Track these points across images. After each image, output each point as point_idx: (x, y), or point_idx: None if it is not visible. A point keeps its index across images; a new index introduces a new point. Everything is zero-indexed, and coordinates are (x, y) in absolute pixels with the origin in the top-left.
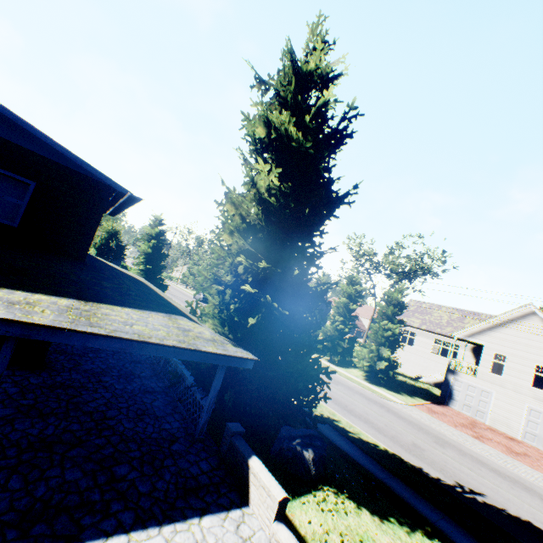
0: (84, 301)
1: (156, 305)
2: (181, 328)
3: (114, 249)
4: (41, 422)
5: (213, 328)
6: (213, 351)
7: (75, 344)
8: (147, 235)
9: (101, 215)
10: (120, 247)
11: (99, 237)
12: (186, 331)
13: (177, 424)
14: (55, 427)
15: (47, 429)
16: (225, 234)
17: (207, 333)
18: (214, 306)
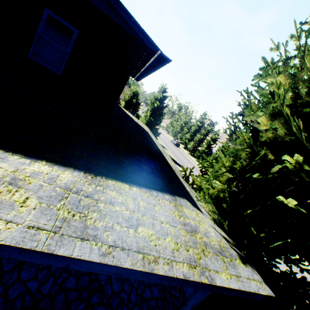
0: (91, 175)
1: (162, 179)
2: (188, 226)
3: (134, 103)
4: (46, 269)
5: (212, 218)
6: (228, 285)
7: (55, 265)
8: (154, 98)
9: (129, 73)
10: (138, 103)
11: (128, 95)
12: (192, 232)
13: (156, 291)
14: (54, 280)
15: (46, 283)
16: (262, 116)
17: (212, 234)
18: (216, 192)
